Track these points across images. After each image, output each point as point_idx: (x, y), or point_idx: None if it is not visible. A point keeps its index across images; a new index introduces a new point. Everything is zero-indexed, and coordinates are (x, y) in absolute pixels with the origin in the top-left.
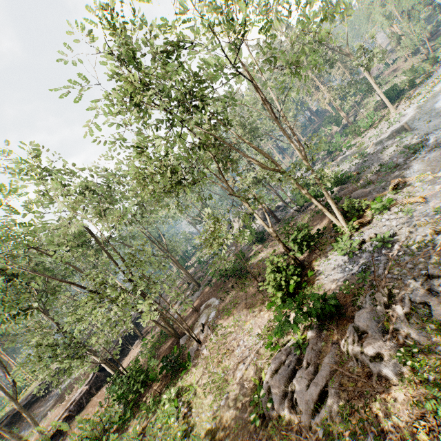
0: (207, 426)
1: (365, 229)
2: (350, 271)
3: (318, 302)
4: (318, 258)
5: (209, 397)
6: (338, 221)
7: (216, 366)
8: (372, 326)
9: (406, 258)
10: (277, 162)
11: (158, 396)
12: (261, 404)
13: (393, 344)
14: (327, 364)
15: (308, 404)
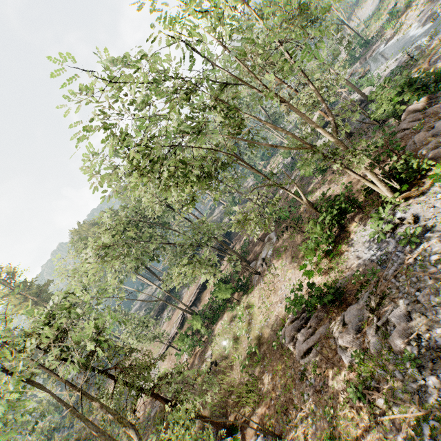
0: (257, 333)
1: (414, 202)
2: (372, 256)
3: (315, 298)
4: (358, 222)
5: (260, 317)
6: (382, 191)
7: (266, 298)
8: (353, 323)
9: (417, 268)
10: (302, 140)
11: (237, 302)
12: (279, 339)
13: (358, 342)
14: (319, 333)
15: (300, 352)
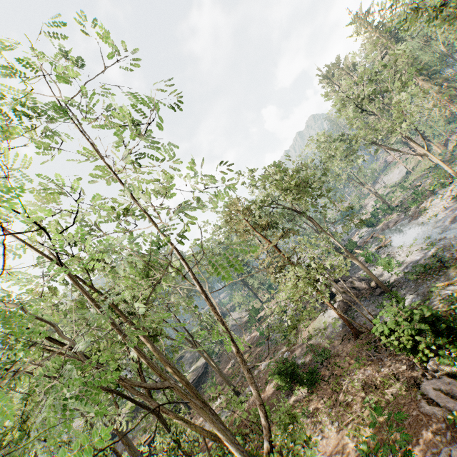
0: None
1: None
2: None
3: None
4: None
5: None
6: None
7: None
8: None
9: None
10: (221, 423)
11: None
12: None
13: None
14: None
15: None
